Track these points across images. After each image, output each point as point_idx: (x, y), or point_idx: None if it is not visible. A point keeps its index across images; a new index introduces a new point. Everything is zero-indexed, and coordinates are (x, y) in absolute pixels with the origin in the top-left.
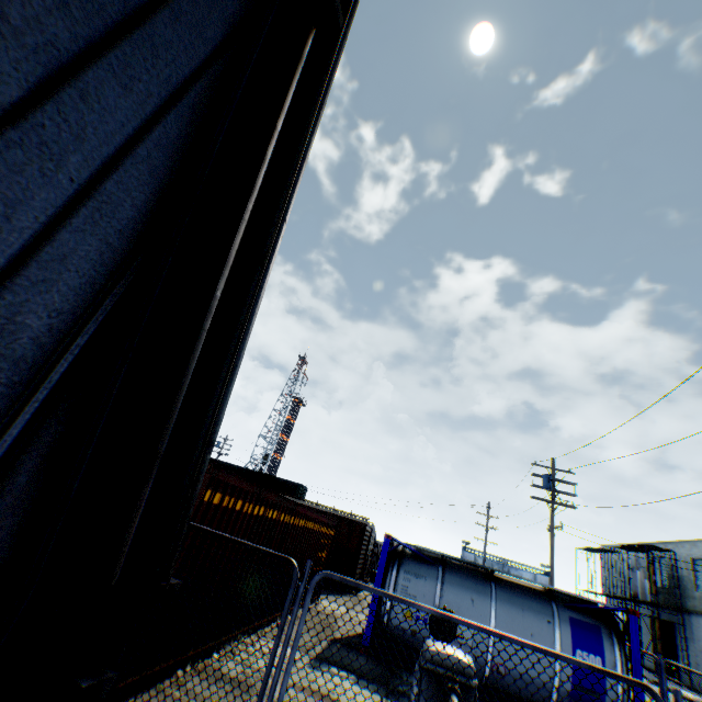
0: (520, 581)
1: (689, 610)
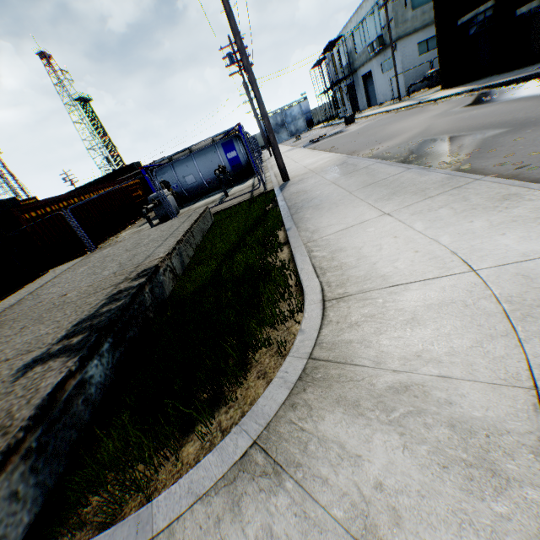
0: (203, 144)
1: (356, 70)
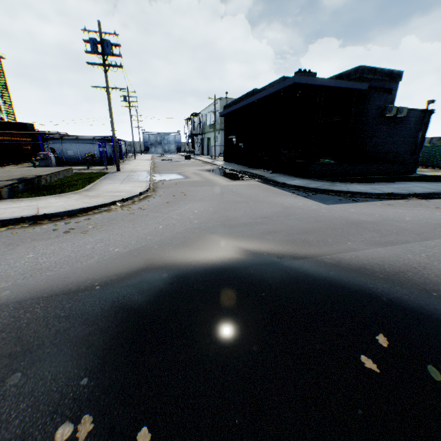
0: (87, 137)
1: (205, 133)
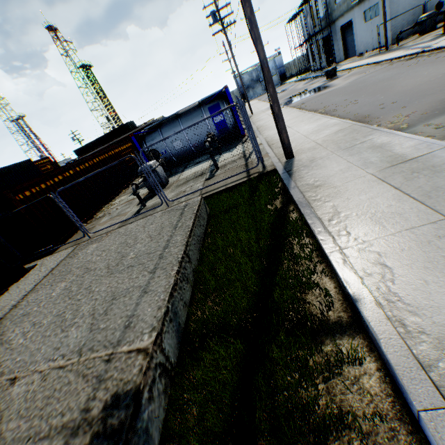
0: (189, 108)
1: (334, 21)
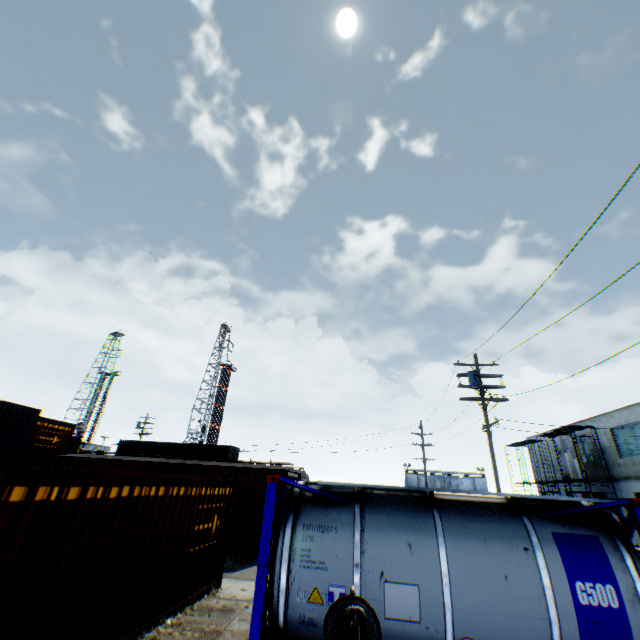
0: (472, 498)
1: (617, 478)
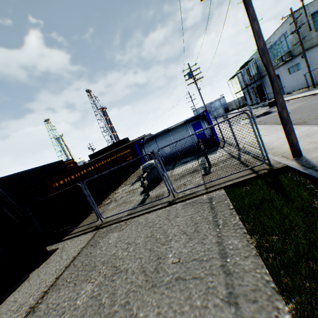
0: (177, 125)
1: (264, 76)
